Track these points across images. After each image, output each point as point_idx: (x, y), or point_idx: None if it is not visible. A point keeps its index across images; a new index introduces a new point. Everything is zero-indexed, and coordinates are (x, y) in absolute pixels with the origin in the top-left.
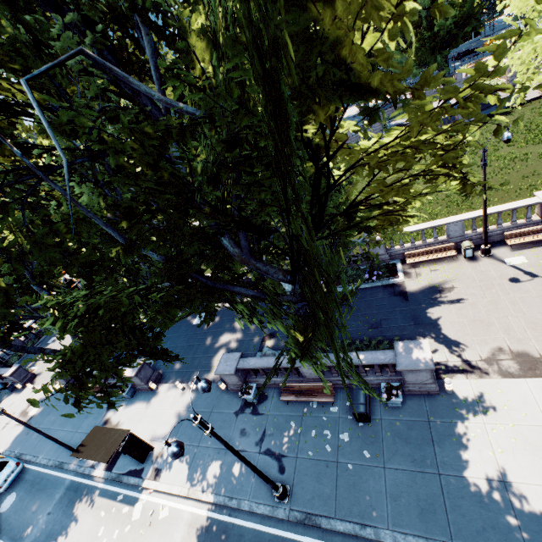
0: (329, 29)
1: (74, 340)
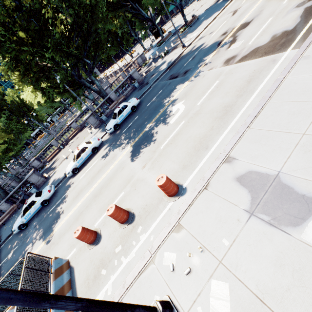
0: None
1: None
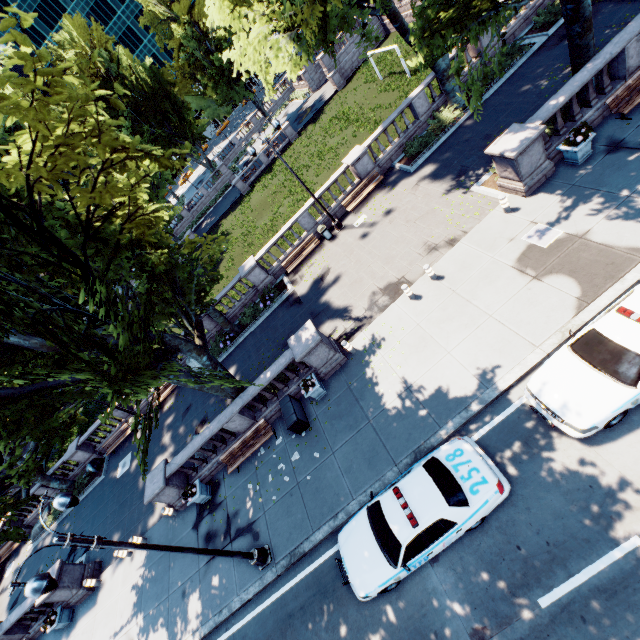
0: None
1: None
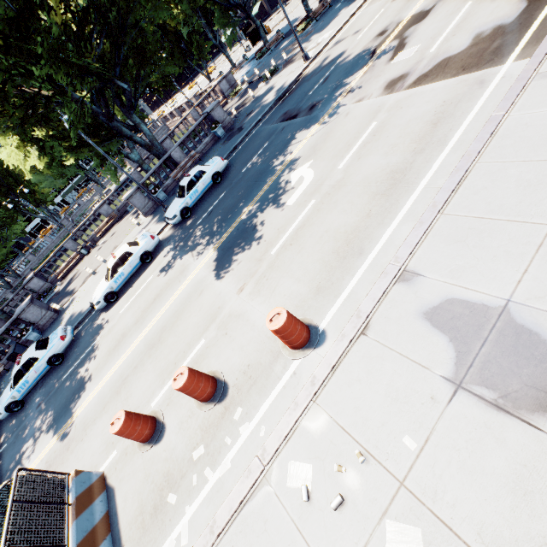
0: None
1: None
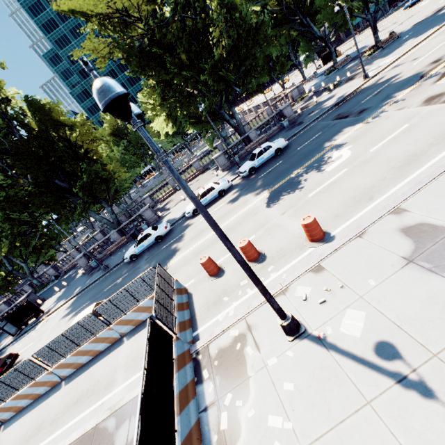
0: (55, 118)
1: (2, 207)
